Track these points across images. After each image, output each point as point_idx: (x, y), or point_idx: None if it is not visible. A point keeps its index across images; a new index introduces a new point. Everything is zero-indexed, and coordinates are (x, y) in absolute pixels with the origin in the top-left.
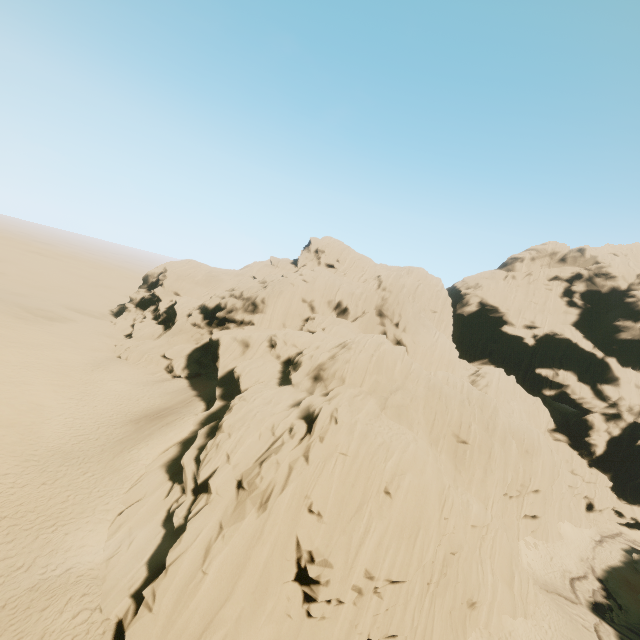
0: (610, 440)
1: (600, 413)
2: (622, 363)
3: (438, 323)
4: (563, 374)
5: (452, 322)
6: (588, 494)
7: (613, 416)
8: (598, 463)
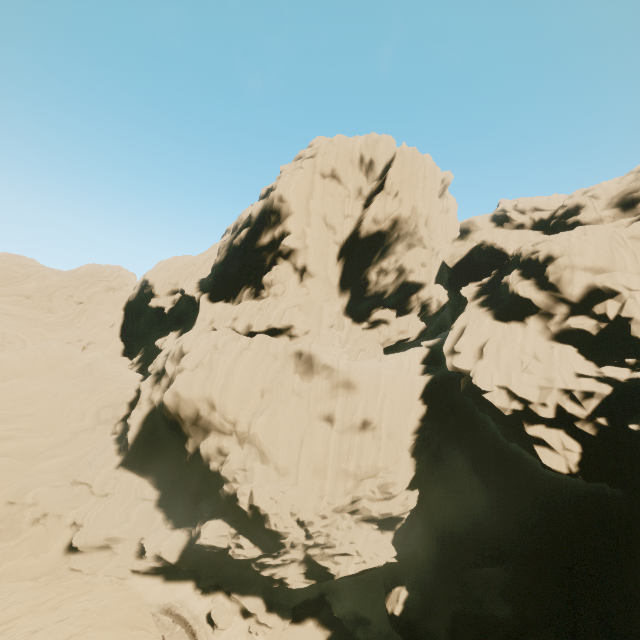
0: (152, 413)
1: (154, 374)
2: (220, 299)
3: (79, 314)
4: (168, 336)
5: (118, 313)
6: (75, 516)
7: (163, 373)
8: (133, 457)
